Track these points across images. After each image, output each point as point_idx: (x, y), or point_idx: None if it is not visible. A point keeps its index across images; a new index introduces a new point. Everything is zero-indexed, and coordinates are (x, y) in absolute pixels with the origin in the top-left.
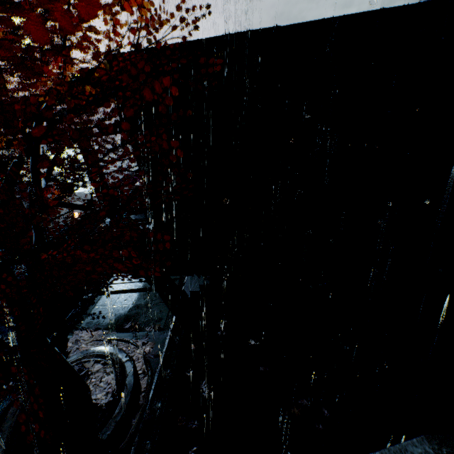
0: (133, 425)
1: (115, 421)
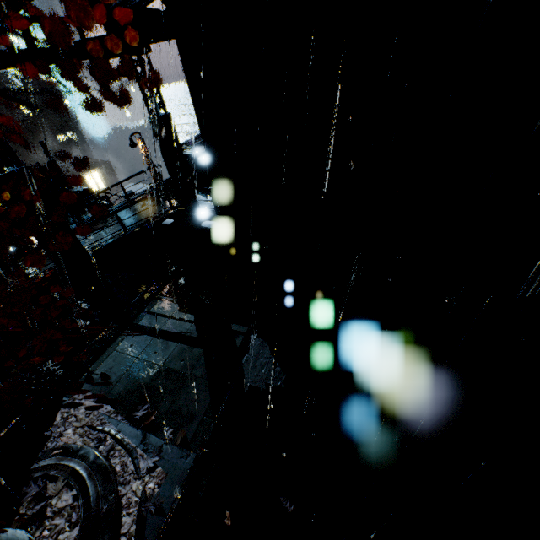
0: None
1: None
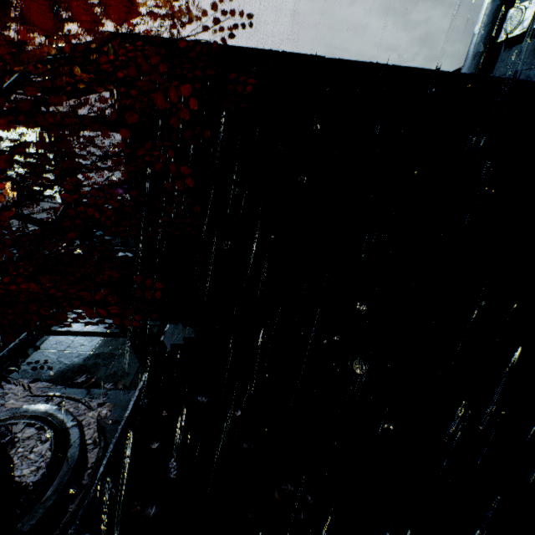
0: (69, 512)
1: (44, 507)
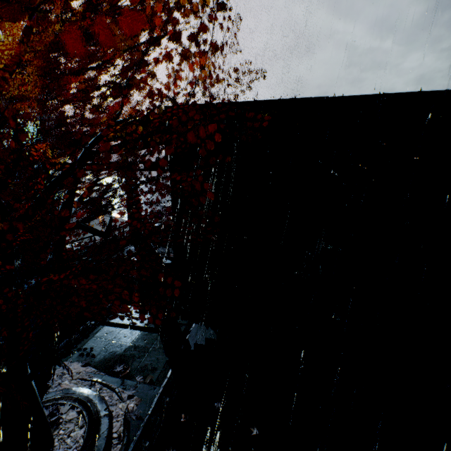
0: None
1: None
